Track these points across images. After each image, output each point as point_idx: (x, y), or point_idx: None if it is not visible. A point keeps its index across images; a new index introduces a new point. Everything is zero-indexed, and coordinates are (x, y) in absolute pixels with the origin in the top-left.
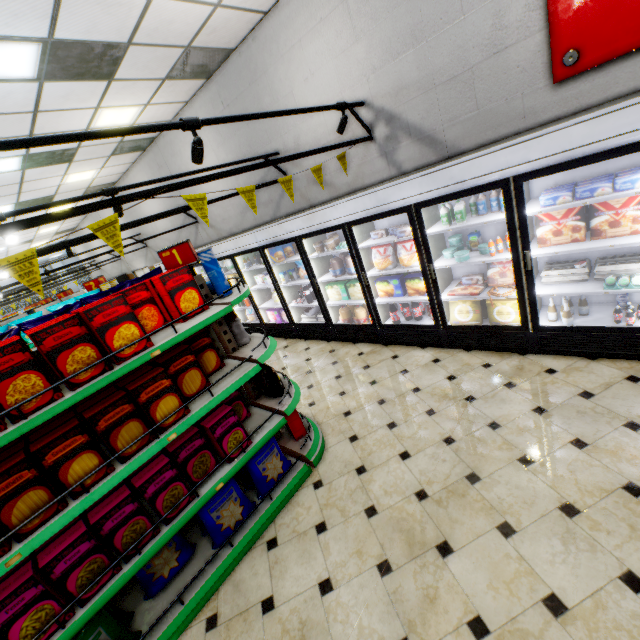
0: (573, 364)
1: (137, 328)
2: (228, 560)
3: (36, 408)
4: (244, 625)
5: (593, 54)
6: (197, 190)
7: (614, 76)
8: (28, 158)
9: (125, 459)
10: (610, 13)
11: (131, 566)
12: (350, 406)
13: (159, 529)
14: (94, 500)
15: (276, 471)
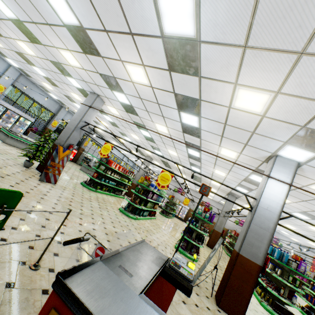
0: None
1: None
2: None
3: None
4: None
5: (312, 271)
6: None
7: None
8: None
9: None
10: (314, 270)
11: None
12: None
13: None
14: None
15: None
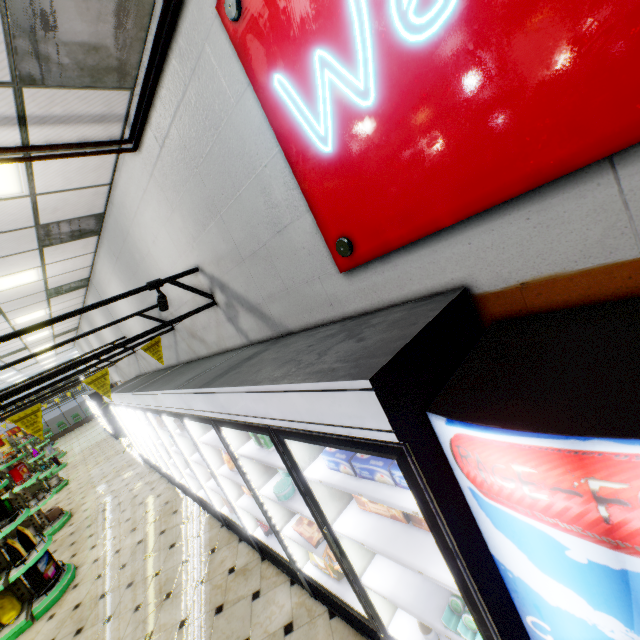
0: None
1: None
2: None
3: None
4: None
5: (366, 244)
6: (126, 325)
7: (404, 269)
8: None
9: None
10: (364, 197)
11: None
12: None
13: None
14: None
15: None
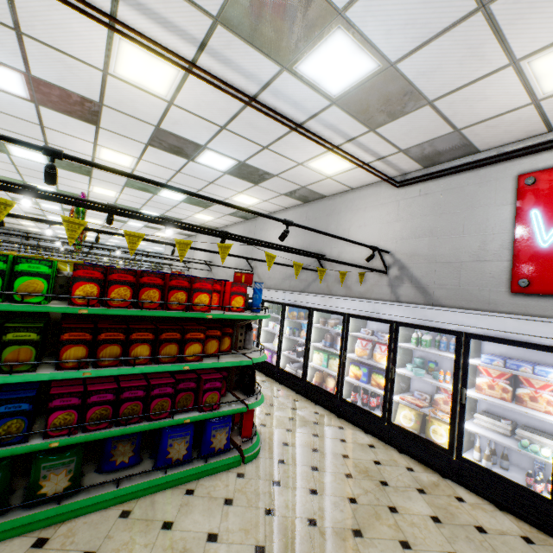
0: (481, 504)
1: (209, 299)
2: (158, 480)
3: (148, 307)
4: (145, 527)
5: (538, 286)
6: (264, 253)
7: (551, 305)
8: (189, 198)
9: (159, 362)
10: (551, 269)
11: (118, 429)
12: (290, 440)
13: (142, 420)
14: (134, 372)
15: (220, 444)
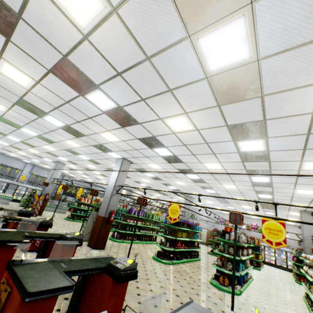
0: None
1: None
2: None
3: None
4: None
5: None
6: None
7: None
8: None
9: None
10: None
11: None
12: None
13: None
14: None
15: None
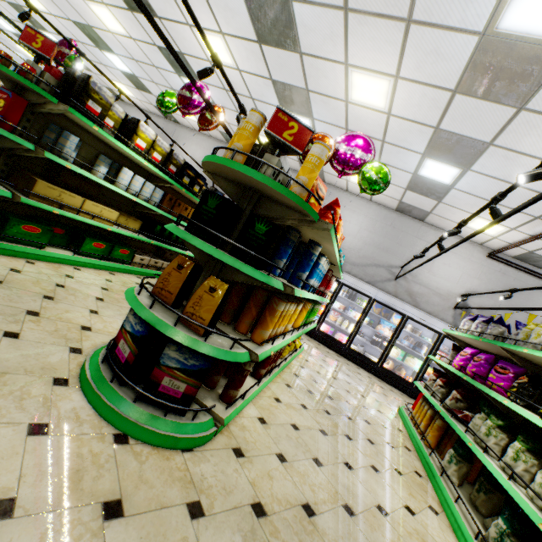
0: None
1: None
2: None
3: None
4: None
5: None
6: None
7: None
8: None
9: None
10: None
11: None
12: None
13: None
14: None
15: None
